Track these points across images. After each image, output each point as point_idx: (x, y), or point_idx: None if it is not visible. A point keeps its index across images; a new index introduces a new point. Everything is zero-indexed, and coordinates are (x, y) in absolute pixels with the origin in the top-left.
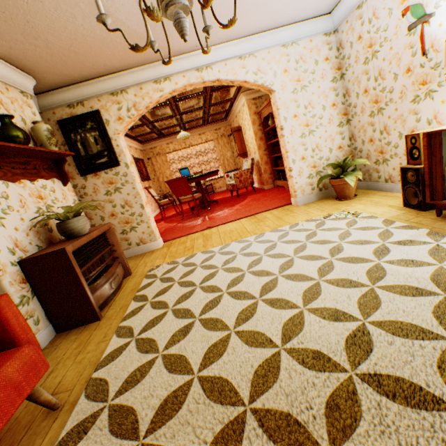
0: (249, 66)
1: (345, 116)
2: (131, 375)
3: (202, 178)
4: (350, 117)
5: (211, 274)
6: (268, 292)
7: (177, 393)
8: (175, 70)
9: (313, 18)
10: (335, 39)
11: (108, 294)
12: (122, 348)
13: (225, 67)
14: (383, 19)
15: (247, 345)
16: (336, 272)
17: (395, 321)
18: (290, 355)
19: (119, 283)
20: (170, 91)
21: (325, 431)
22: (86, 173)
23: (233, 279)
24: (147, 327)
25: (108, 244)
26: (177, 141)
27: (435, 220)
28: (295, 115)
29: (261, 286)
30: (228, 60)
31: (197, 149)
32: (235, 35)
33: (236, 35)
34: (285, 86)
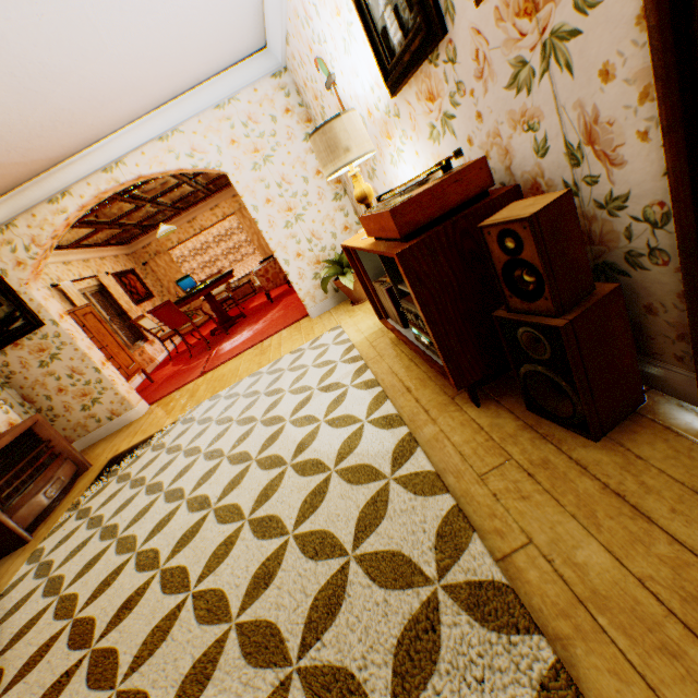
0: (179, 147)
1: (340, 183)
2: (17, 605)
3: (206, 291)
4: (344, 186)
5: (156, 457)
6: (180, 479)
7: (39, 616)
8: (72, 180)
9: (246, 58)
10: (291, 79)
11: (42, 508)
12: (27, 575)
13: (144, 157)
14: (309, 66)
15: (118, 552)
16: (250, 440)
17: (235, 503)
18: (140, 557)
19: (63, 487)
20: (77, 209)
21: (107, 627)
22: (1, 346)
23: (167, 464)
24: (60, 545)
25: (41, 441)
26: (180, 227)
27: (390, 341)
28: (268, 199)
29: (181, 471)
30: (145, 146)
31: (215, 232)
32: (135, 114)
33: (137, 113)
34: (240, 163)
